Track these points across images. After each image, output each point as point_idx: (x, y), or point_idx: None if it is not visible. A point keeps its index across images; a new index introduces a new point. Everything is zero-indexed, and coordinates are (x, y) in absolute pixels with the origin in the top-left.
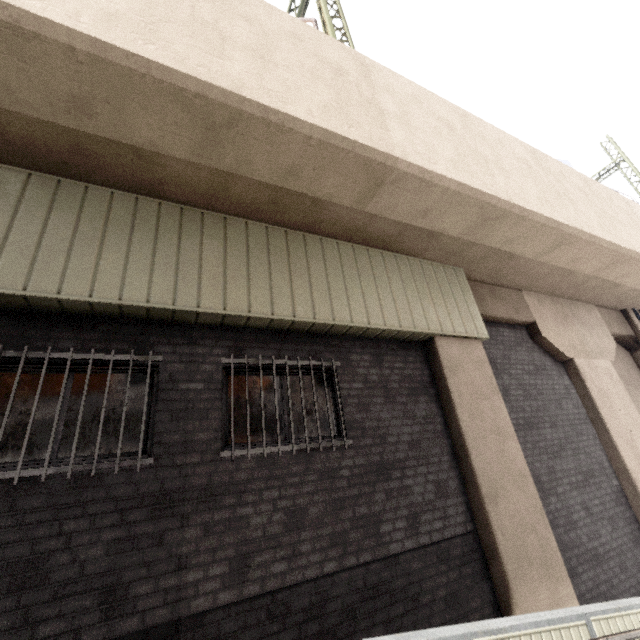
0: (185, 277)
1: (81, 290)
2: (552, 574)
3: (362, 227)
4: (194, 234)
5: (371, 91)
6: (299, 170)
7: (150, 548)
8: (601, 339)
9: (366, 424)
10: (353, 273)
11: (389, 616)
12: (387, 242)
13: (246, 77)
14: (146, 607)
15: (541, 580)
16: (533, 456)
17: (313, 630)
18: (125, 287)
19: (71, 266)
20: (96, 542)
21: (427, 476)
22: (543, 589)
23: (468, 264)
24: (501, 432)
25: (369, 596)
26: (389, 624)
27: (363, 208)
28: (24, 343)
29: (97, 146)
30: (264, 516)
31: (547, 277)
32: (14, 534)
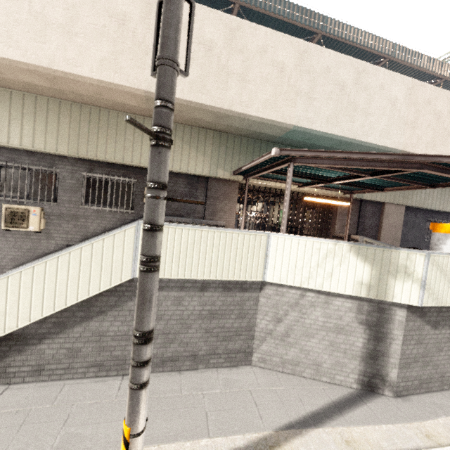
0: None
1: (448, 209)
2: None
3: None
4: None
5: None
6: None
7: None
8: None
9: None
10: None
11: None
12: None
13: None
14: None
15: None
16: None
17: None
18: None
19: (447, 203)
20: None
21: None
22: None
23: None
24: None
25: None
26: None
27: None
28: (432, 217)
29: None
30: None
31: None
32: None
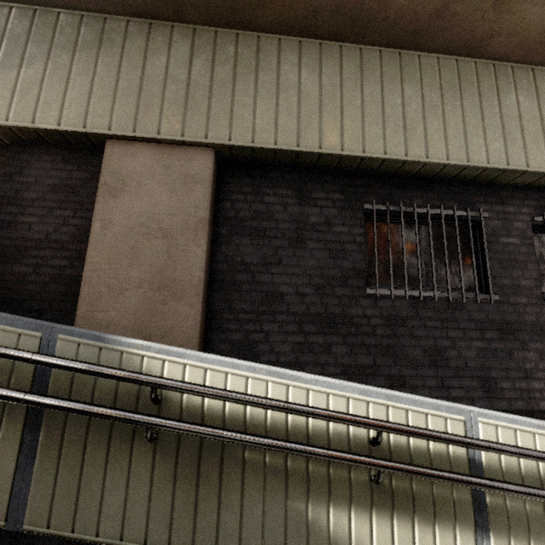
0: (510, 137)
1: (439, 154)
2: None
3: None
4: (509, 91)
5: None
6: None
7: (504, 359)
8: None
9: None
10: None
11: None
12: None
13: None
14: (509, 397)
15: None
16: None
17: None
18: (468, 150)
19: (428, 133)
20: (469, 347)
21: None
22: None
23: None
24: None
25: None
26: None
27: None
28: (392, 200)
29: (462, 3)
30: None
31: None
32: (422, 332)
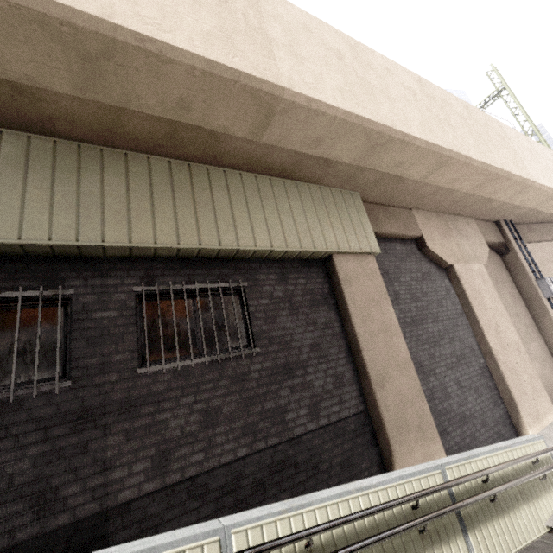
0: (87, 214)
1: None
2: (426, 436)
3: (262, 158)
4: (94, 171)
5: (259, 19)
6: (189, 102)
7: (75, 456)
8: (477, 247)
9: (273, 334)
10: (256, 201)
11: (294, 483)
12: (287, 171)
13: (118, 2)
14: (76, 504)
15: (417, 441)
16: (417, 347)
17: (229, 502)
18: (24, 227)
19: None
20: (22, 457)
21: (326, 371)
22: (418, 448)
23: (363, 188)
24: (389, 330)
25: (277, 470)
26: (294, 489)
27: (259, 139)
28: None
29: None
30: (182, 418)
31: (432, 196)
32: None
